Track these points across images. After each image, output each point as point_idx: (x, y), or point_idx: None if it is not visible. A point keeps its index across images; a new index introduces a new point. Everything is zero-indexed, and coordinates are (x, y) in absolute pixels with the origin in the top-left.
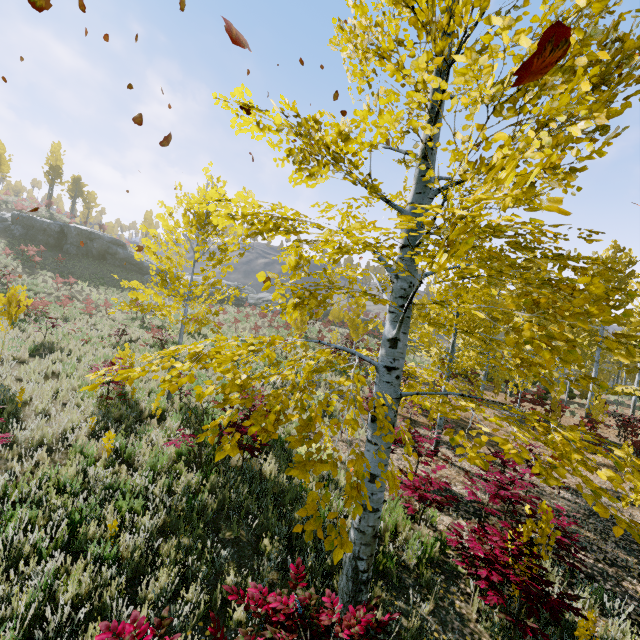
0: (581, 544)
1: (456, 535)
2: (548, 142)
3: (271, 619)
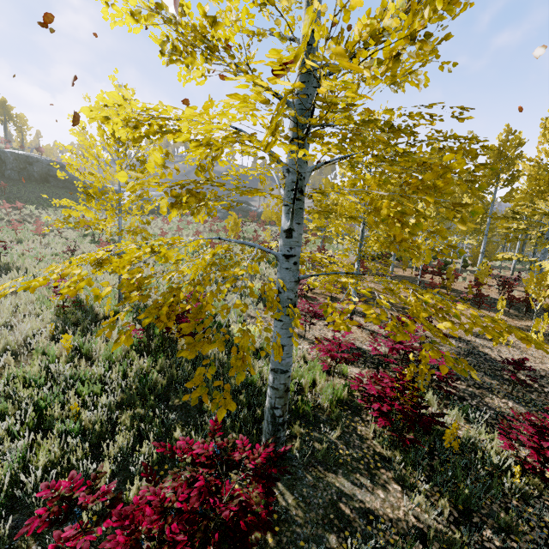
0: (458, 376)
1: (357, 381)
2: (402, 4)
3: (195, 461)
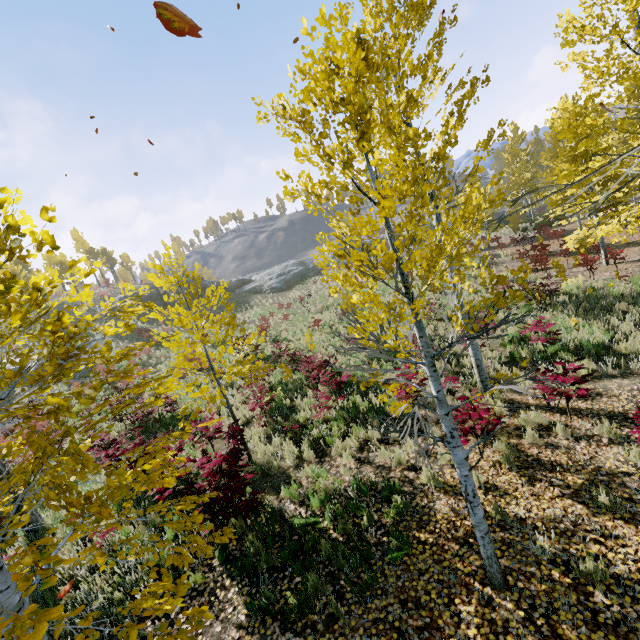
0: None
1: None
2: None
3: None
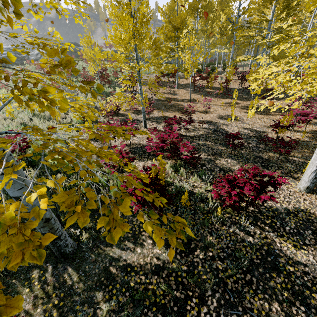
0: (204, 150)
1: (125, 182)
2: None
3: None
